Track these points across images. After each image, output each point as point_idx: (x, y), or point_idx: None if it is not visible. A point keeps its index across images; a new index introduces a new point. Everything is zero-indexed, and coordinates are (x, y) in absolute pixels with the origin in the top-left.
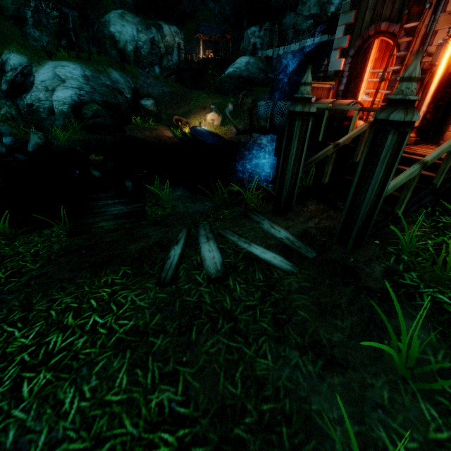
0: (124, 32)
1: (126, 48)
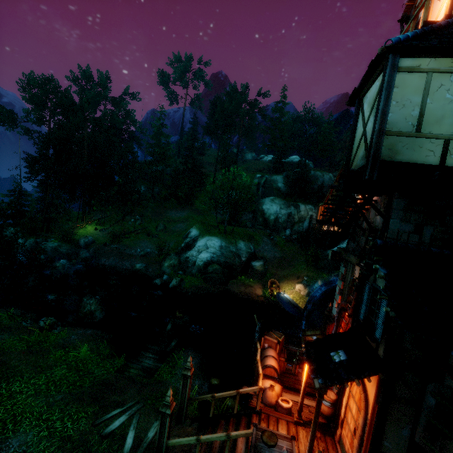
0: (271, 209)
1: (269, 217)
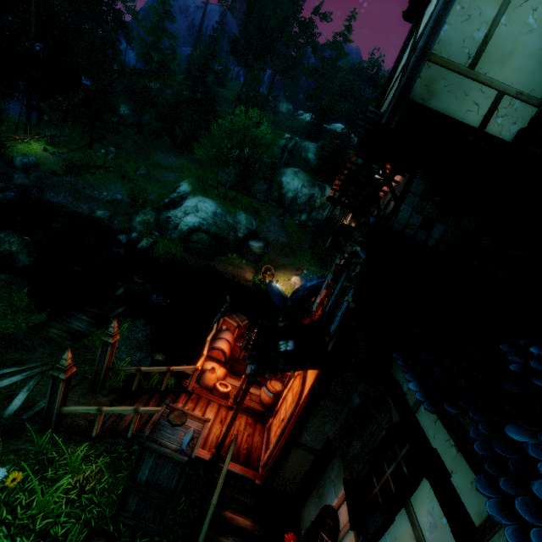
0: (291, 184)
1: (287, 194)
